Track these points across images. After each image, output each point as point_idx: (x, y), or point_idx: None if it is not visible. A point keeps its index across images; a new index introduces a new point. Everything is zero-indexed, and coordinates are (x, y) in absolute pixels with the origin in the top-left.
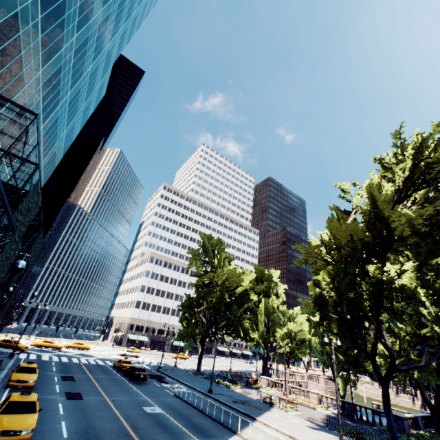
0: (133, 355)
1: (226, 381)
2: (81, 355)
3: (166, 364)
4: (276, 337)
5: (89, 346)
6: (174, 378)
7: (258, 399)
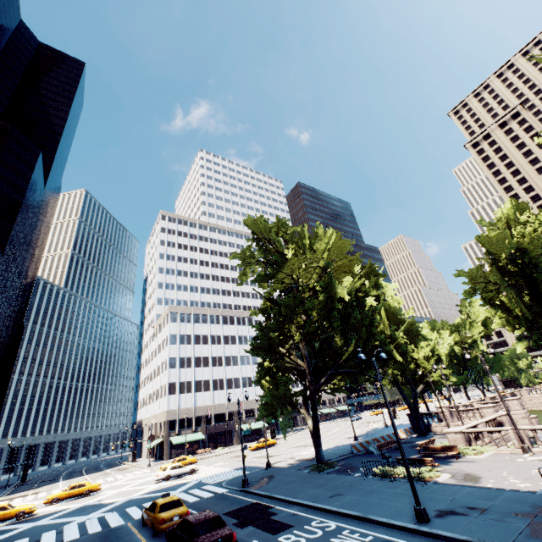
0: (184, 473)
1: (390, 464)
2: (75, 512)
3: (249, 468)
4: (417, 361)
5: (96, 484)
6: (293, 501)
7: (527, 487)
